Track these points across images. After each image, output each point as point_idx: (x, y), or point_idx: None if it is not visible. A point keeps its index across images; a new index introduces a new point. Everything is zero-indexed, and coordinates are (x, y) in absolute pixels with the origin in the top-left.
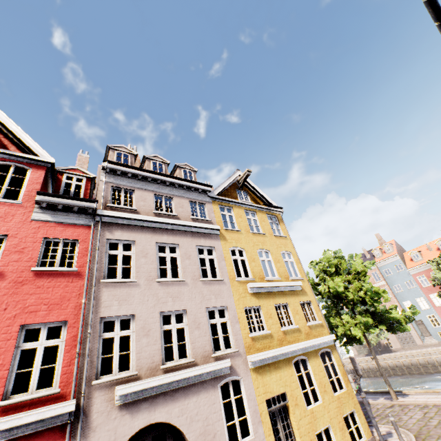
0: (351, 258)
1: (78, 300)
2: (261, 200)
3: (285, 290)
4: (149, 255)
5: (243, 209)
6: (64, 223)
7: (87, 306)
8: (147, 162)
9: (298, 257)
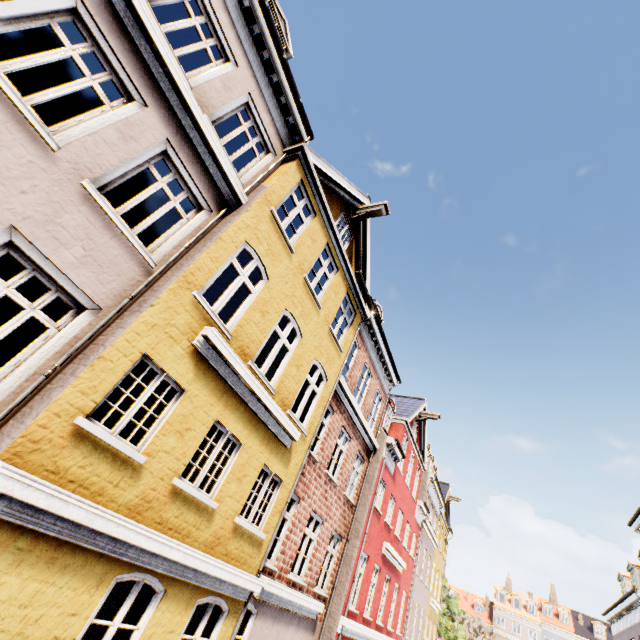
0: (447, 590)
1: (410, 580)
2: (446, 516)
3: (435, 610)
4: (422, 557)
5: (442, 525)
6: (417, 521)
7: (410, 586)
8: (429, 461)
9: (443, 582)
